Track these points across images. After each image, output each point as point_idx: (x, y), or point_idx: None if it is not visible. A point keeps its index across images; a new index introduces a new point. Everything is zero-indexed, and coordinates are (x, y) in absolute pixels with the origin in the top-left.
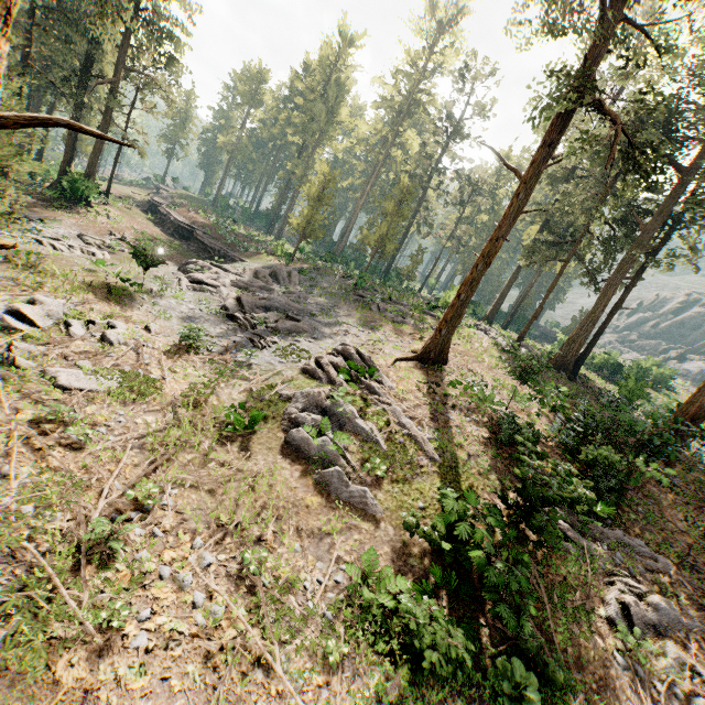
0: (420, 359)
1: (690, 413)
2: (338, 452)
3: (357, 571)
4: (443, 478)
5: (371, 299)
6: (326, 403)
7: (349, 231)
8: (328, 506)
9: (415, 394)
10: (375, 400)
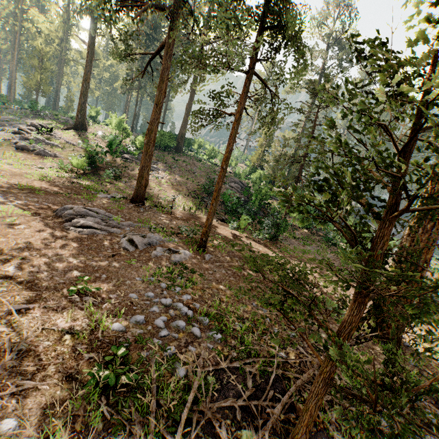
0: (74, 129)
1: (180, 136)
2: (41, 148)
3: (56, 163)
4: (86, 152)
5: (44, 114)
6: (30, 138)
7: (15, 85)
8: (43, 158)
9: (73, 137)
10: (53, 137)
